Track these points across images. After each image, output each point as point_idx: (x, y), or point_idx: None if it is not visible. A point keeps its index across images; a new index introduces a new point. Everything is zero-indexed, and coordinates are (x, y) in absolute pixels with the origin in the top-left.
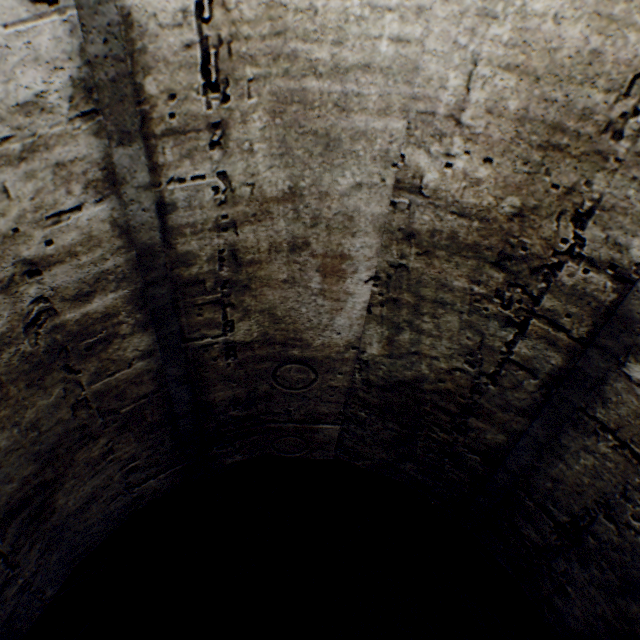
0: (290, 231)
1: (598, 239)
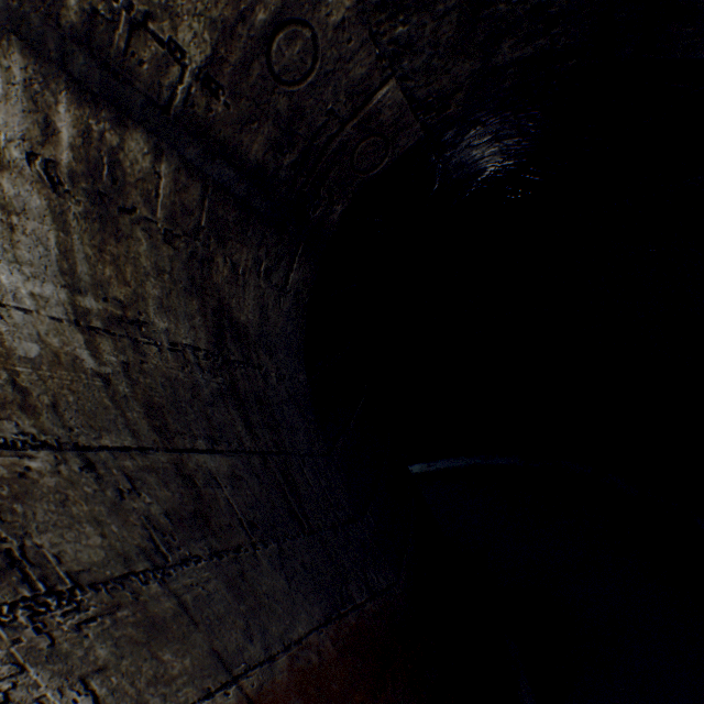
0: None
1: None
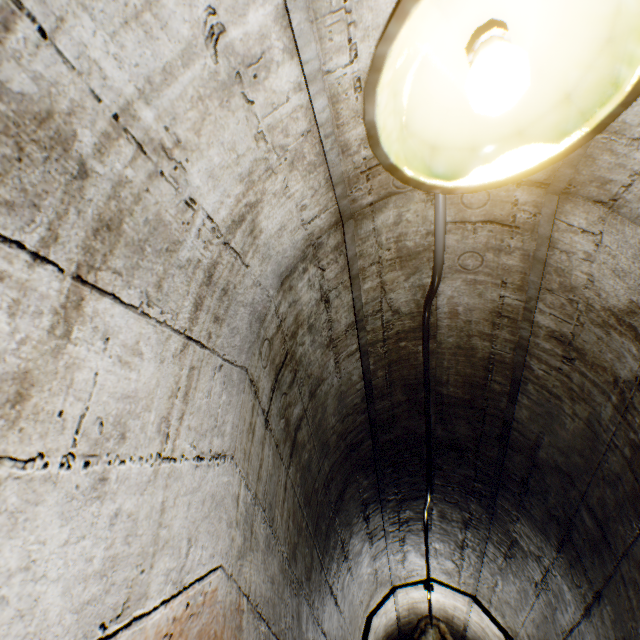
0: (416, 618)
1: (456, 626)
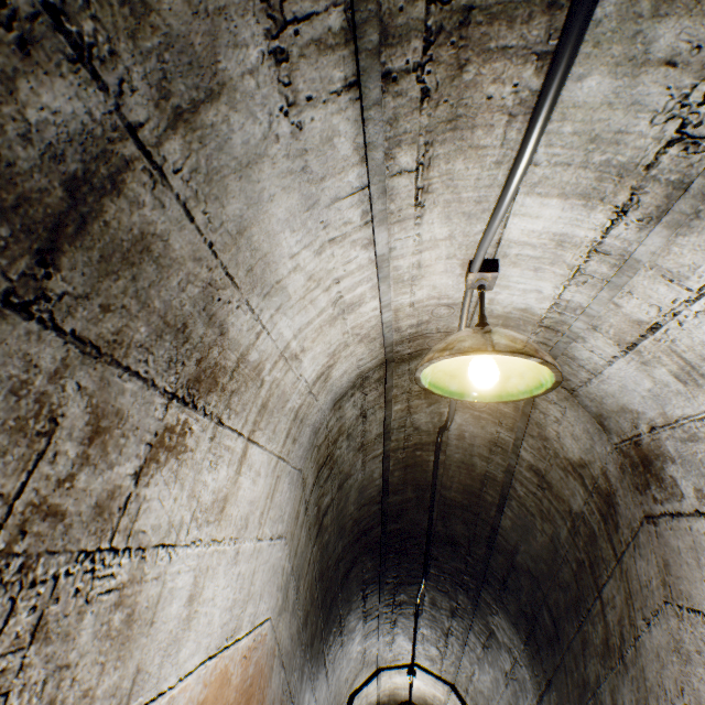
0: None
1: None
